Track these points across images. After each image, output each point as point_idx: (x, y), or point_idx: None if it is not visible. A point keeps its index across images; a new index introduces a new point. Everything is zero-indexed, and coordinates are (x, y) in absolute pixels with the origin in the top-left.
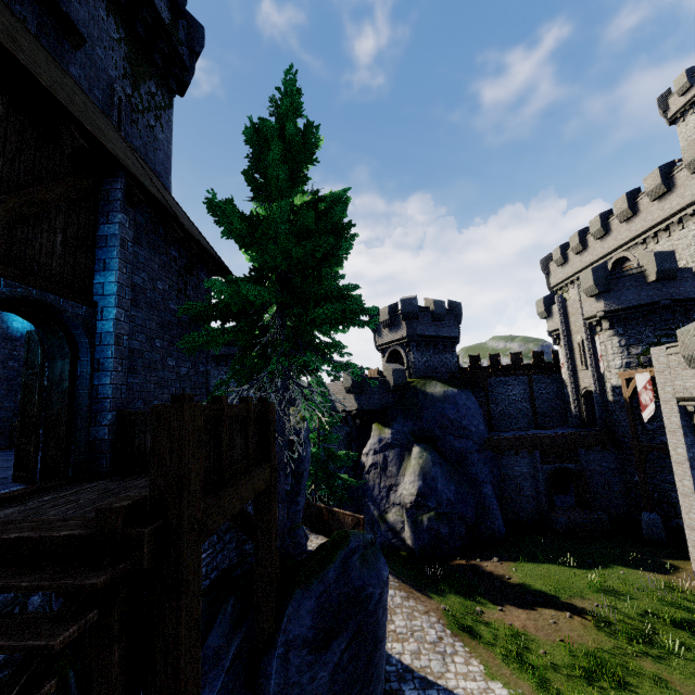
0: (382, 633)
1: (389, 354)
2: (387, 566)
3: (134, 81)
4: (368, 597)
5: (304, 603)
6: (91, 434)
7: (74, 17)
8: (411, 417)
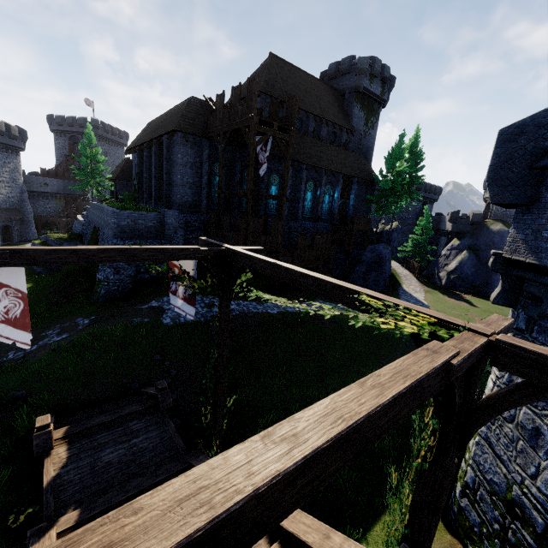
0: (385, 261)
1: (487, 204)
2: (389, 251)
3: (366, 124)
4: (381, 252)
5: (370, 247)
6: (347, 219)
7: (354, 124)
8: (473, 238)
